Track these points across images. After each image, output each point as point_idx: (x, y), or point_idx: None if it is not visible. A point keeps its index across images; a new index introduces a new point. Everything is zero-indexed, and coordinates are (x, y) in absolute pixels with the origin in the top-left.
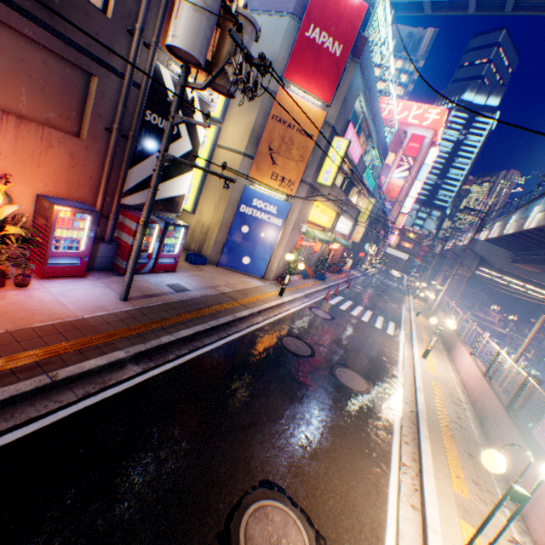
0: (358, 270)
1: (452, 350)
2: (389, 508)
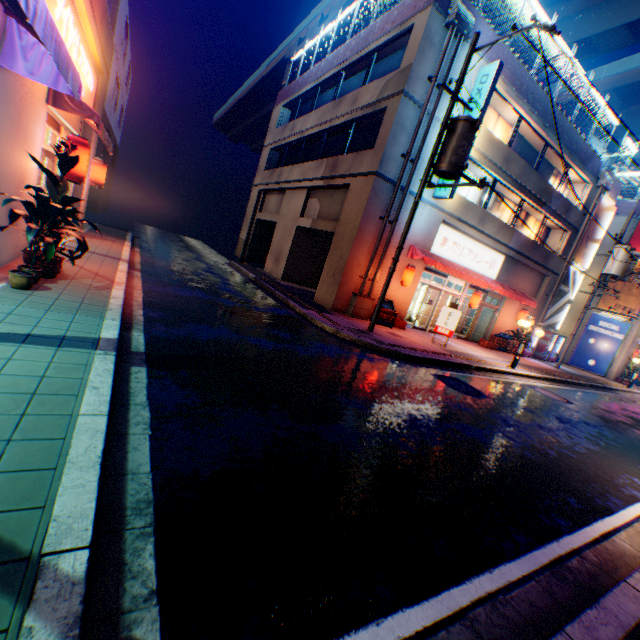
0: None
1: None
2: None
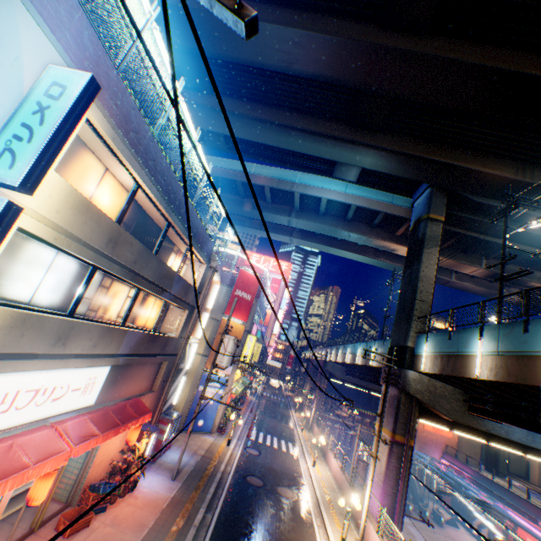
0: (252, 392)
1: (326, 455)
2: (318, 540)
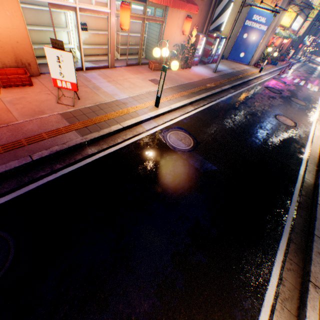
0: (294, 59)
1: None
2: (312, 124)
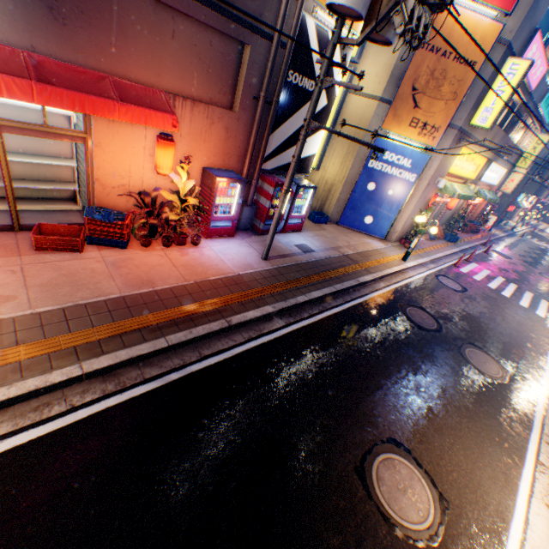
0: (502, 228)
1: None
2: (518, 499)
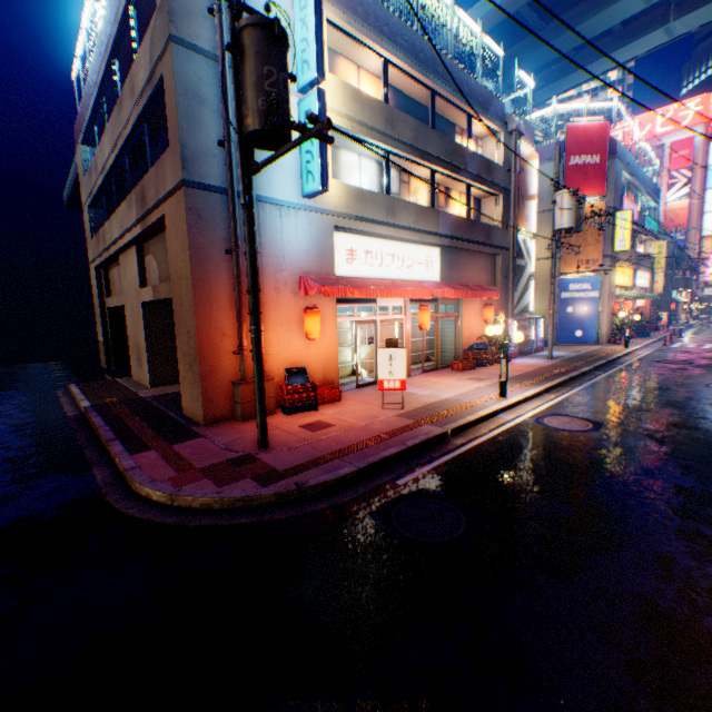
0: (676, 325)
1: None
2: None
